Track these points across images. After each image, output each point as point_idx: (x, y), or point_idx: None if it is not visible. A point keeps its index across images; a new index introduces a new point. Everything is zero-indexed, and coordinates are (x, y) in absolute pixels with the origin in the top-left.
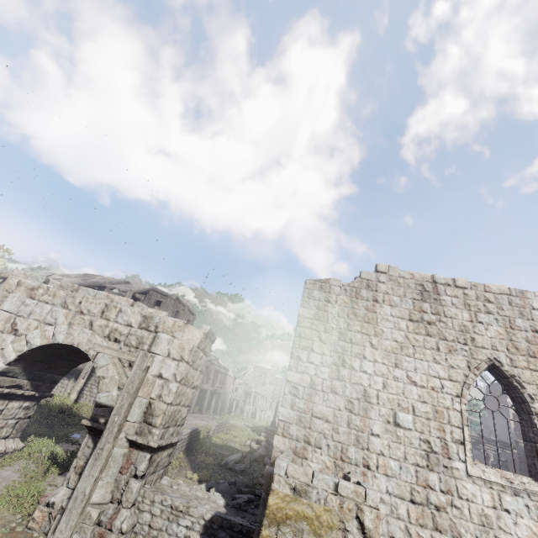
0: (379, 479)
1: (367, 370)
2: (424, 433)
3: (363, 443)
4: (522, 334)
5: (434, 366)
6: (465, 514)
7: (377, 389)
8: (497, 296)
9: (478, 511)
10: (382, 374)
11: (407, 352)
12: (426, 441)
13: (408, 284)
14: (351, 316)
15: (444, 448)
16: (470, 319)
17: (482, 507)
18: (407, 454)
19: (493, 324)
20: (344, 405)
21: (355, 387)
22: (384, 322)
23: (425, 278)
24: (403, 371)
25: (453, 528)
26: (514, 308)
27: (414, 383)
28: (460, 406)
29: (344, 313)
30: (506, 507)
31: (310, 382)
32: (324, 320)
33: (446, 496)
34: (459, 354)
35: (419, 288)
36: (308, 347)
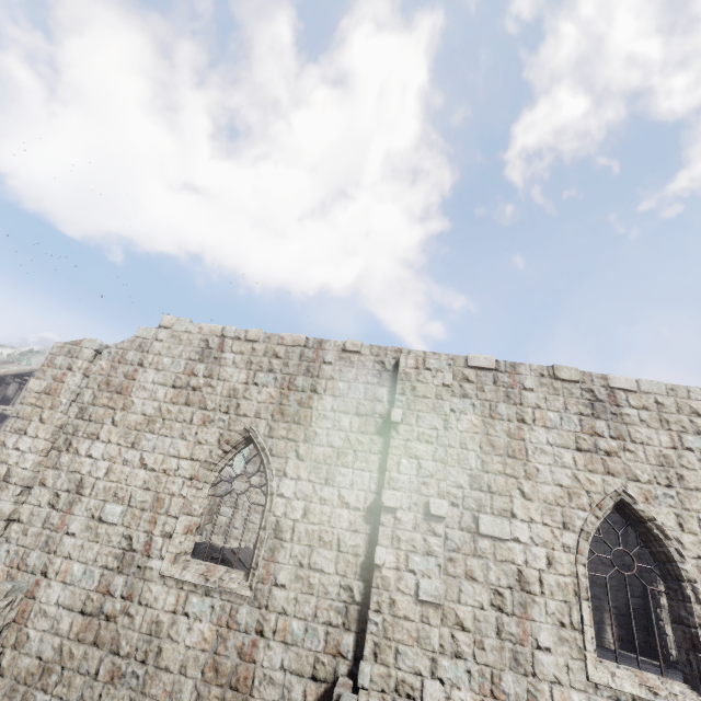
0: (53, 588)
1: (94, 453)
2: (130, 527)
3: (52, 545)
4: (297, 396)
5: (177, 444)
6: (135, 623)
7: (96, 477)
8: (289, 349)
9: (153, 618)
10: (110, 457)
11: (152, 428)
12: (129, 537)
13: (191, 341)
14: (103, 386)
15: (146, 544)
16: (245, 380)
17: (160, 612)
18: (99, 555)
19: (268, 386)
20: (47, 500)
21: (70, 476)
22: (139, 391)
23: (214, 332)
24: (137, 451)
25: (114, 640)
26: (302, 362)
27: (145, 466)
28: (188, 491)
29: (95, 382)
30: (187, 610)
31: (5, 474)
32: (56, 394)
33: (125, 602)
34: (214, 426)
35: (202, 345)
36: (22, 429)
